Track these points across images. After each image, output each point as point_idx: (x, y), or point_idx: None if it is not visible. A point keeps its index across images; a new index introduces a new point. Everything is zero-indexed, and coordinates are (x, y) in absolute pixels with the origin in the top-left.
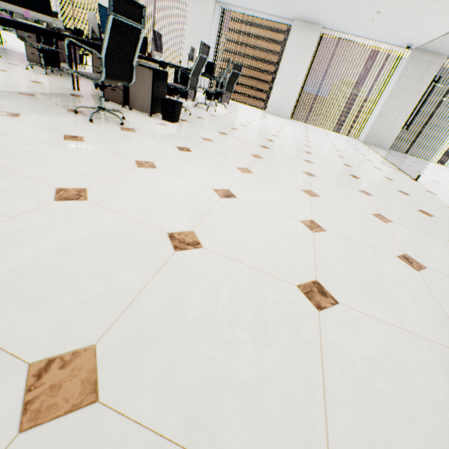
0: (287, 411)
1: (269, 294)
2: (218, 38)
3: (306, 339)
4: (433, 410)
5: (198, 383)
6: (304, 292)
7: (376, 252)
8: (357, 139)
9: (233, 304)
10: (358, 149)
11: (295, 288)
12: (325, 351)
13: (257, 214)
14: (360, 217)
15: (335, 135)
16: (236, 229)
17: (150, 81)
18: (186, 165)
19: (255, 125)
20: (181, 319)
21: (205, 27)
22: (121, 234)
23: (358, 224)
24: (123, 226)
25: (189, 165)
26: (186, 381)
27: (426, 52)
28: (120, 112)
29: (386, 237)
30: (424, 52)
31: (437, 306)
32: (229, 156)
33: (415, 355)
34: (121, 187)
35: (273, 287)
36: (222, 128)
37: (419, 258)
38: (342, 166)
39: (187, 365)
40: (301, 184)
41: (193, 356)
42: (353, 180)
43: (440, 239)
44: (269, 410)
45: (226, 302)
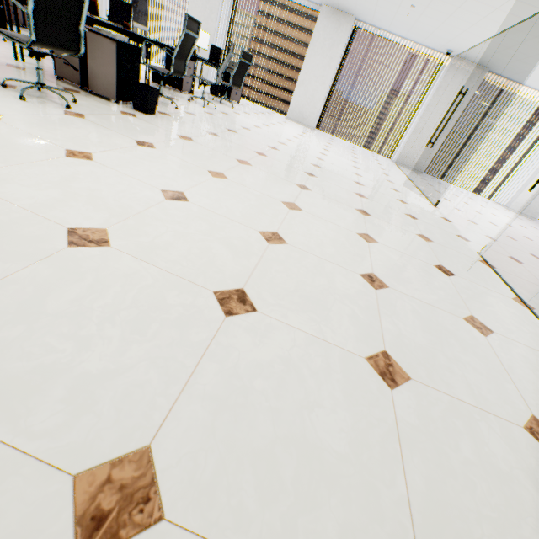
0: (127, 401)
1: (171, 297)
2: (231, 18)
3: (192, 341)
4: (306, 407)
5: (24, 371)
6: (219, 298)
7: (337, 268)
8: (390, 159)
9: (117, 302)
10: (385, 169)
11: (209, 294)
12: (209, 352)
13: (206, 220)
14: (339, 235)
15: (365, 151)
16: (168, 232)
17: (114, 56)
18: (138, 161)
19: (263, 130)
20: (36, 312)
21: (214, 2)
22: (0, 224)
23: (333, 241)
24: (8, 216)
25: (141, 162)
26: (9, 369)
27: (468, 62)
28: (68, 92)
29: (360, 256)
30: (465, 62)
31: (376, 322)
32: (205, 158)
33: (319, 361)
34: (28, 175)
35: (182, 291)
36: (213, 128)
37: (386, 278)
38: (352, 184)
39: (19, 355)
40: (285, 196)
41: (33, 347)
42: (356, 199)
43: (425, 263)
44: (103, 399)
45: (110, 300)
